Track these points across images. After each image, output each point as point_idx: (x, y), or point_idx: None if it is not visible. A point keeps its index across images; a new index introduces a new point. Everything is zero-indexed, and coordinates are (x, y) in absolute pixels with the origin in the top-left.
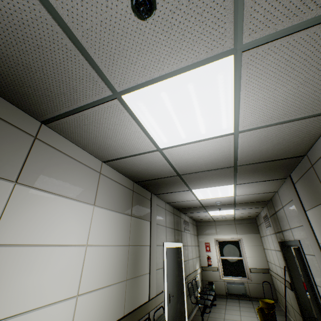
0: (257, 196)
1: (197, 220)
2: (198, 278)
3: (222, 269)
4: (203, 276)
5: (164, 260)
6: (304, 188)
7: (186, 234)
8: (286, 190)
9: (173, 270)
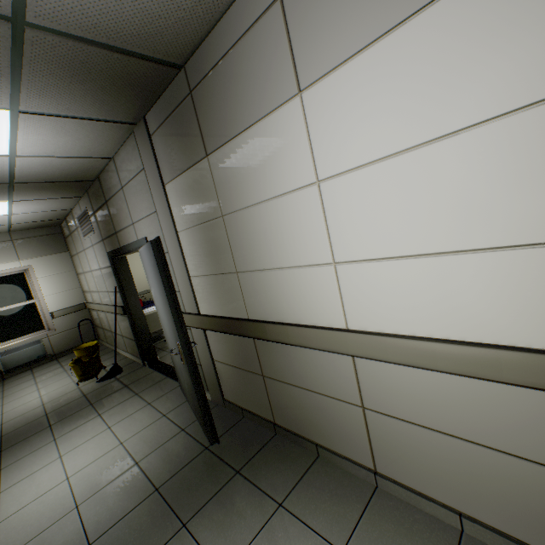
0: (72, 165)
1: None
2: None
3: None
4: None
5: None
6: (169, 142)
7: None
8: (133, 153)
9: None
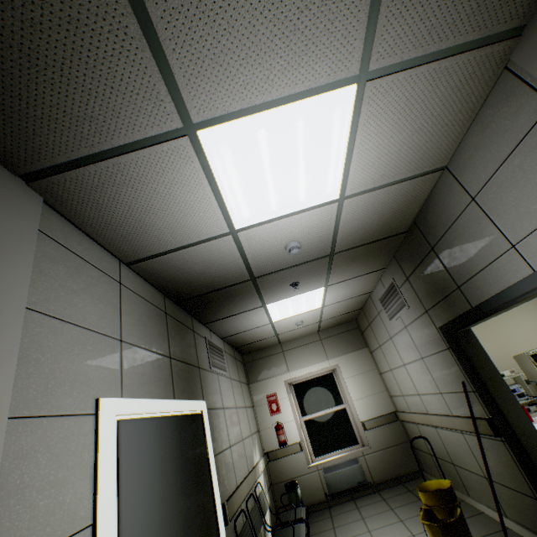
0: (393, 201)
1: (244, 350)
2: (262, 486)
3: (310, 444)
4: (273, 473)
5: (97, 484)
6: None
7: (219, 378)
8: (503, 110)
9: (169, 505)
